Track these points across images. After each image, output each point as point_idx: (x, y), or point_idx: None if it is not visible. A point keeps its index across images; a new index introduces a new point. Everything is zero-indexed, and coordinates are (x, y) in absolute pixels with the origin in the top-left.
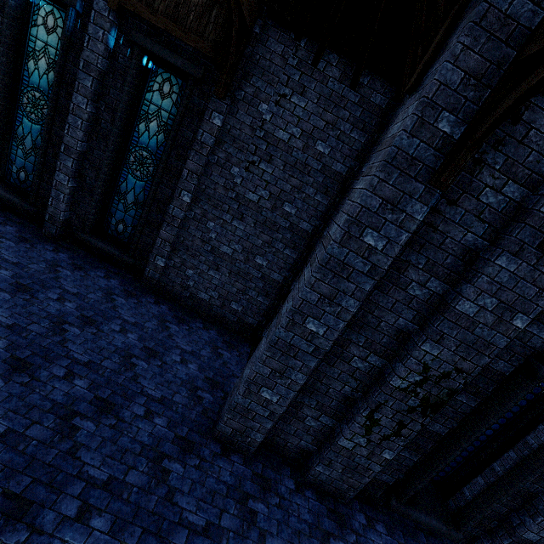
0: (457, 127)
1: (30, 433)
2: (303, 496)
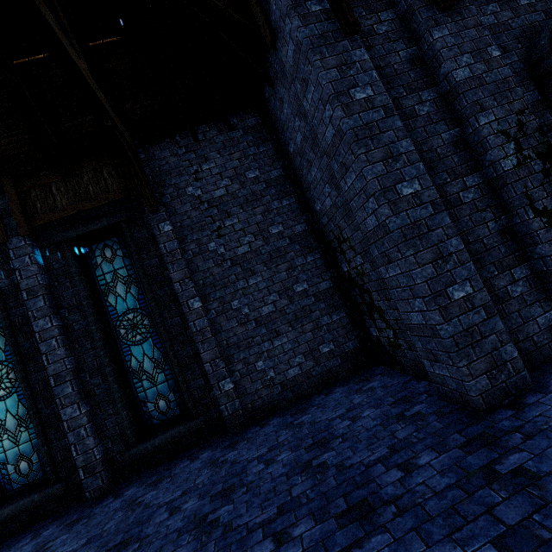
0: (322, 3)
1: None
2: None
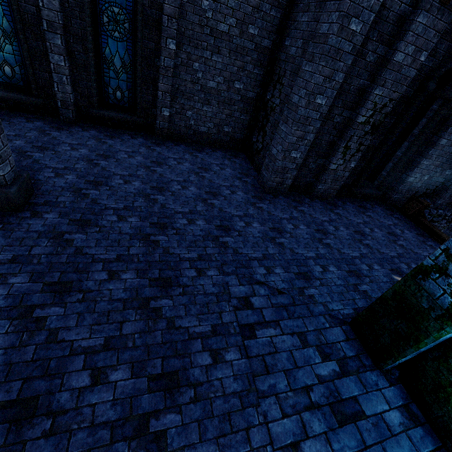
0: None
1: (199, 209)
2: (315, 202)
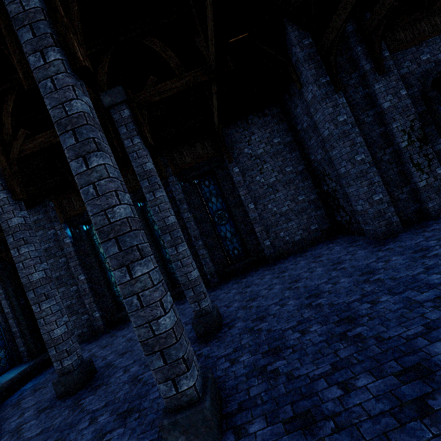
0: (326, 78)
1: (334, 275)
2: None
